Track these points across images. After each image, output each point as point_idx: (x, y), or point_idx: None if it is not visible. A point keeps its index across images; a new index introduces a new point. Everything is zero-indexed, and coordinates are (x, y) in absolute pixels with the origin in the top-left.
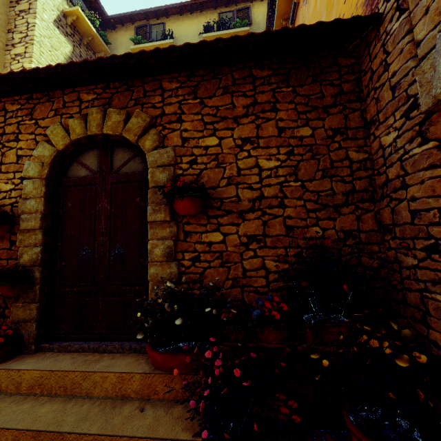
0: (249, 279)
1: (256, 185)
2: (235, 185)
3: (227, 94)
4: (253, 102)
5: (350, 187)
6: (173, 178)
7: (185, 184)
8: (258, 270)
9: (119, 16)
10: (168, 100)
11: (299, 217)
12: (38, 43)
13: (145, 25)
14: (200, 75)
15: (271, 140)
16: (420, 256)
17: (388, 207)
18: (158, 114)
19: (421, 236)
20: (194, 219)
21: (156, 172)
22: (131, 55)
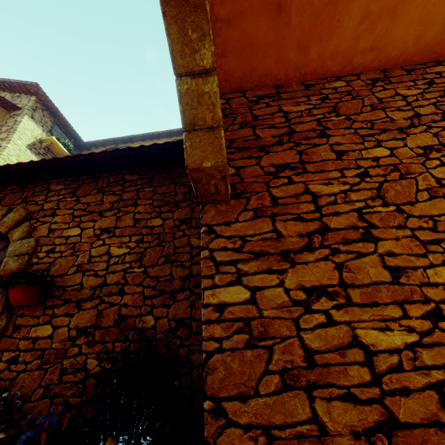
0: (64, 385)
1: (102, 272)
2: (82, 272)
3: (100, 193)
4: (120, 199)
5: (188, 272)
6: (26, 266)
7: (23, 272)
8: (77, 372)
9: (93, 142)
10: (50, 198)
11: (135, 305)
12: (4, 159)
13: (114, 147)
14: (84, 179)
15: (127, 229)
16: None
17: None
18: (37, 210)
19: None
20: (30, 310)
21: (10, 261)
22: (11, 166)
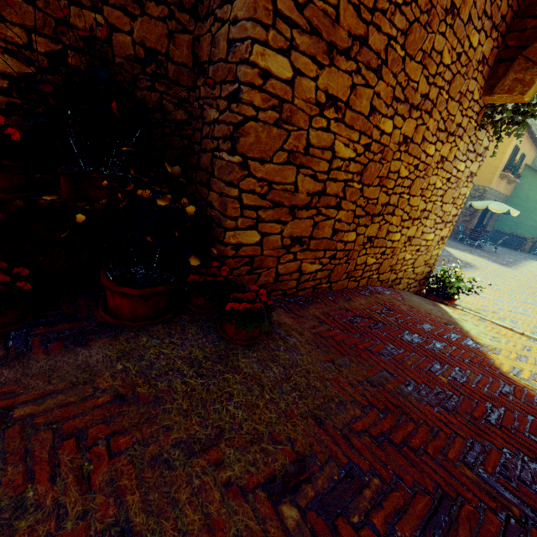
0: None
1: None
2: None
3: None
4: None
5: None
6: None
7: None
8: None
9: None
10: None
11: None
12: None
13: None
14: None
15: None
16: (223, 107)
17: (210, 32)
18: None
19: (229, 80)
20: None
21: None
22: None
